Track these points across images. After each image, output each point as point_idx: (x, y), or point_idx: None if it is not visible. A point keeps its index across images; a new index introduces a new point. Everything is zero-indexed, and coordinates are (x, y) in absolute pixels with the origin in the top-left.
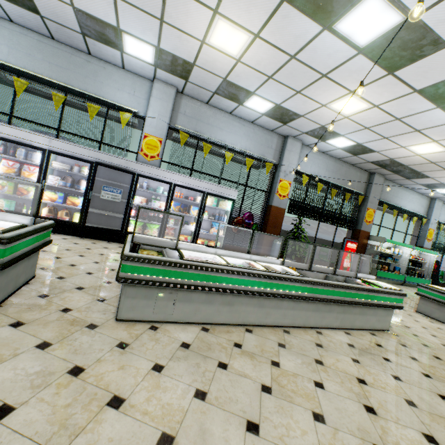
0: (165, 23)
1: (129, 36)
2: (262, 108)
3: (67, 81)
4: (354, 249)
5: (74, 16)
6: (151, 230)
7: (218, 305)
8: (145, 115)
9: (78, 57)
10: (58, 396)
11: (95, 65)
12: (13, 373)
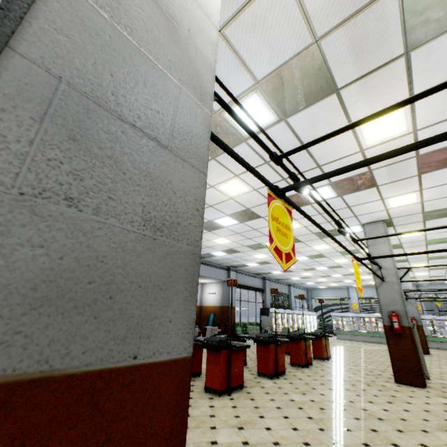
0: None
1: None
2: None
3: None
4: None
5: None
6: None
7: (445, 345)
8: None
9: None
10: None
11: None
12: None
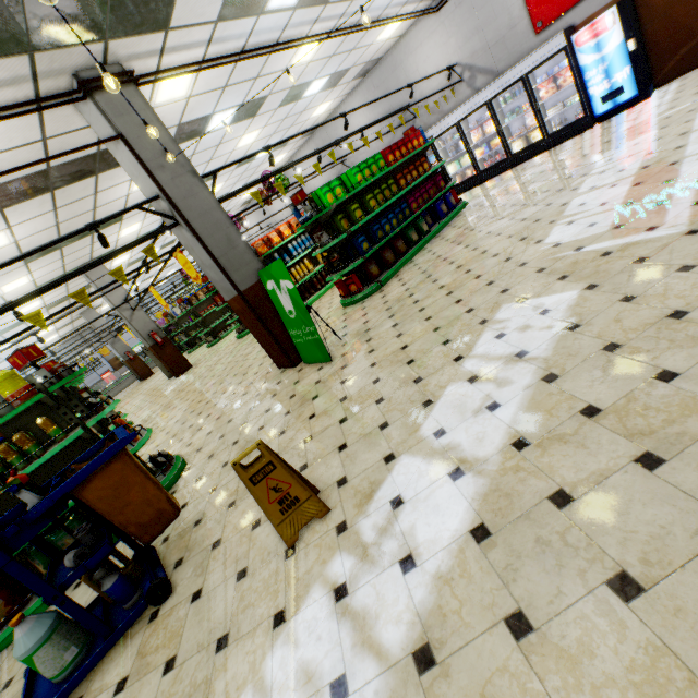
0: None
1: None
2: None
3: None
4: (111, 375)
5: None
6: None
7: None
8: None
9: None
10: None
11: None
12: None
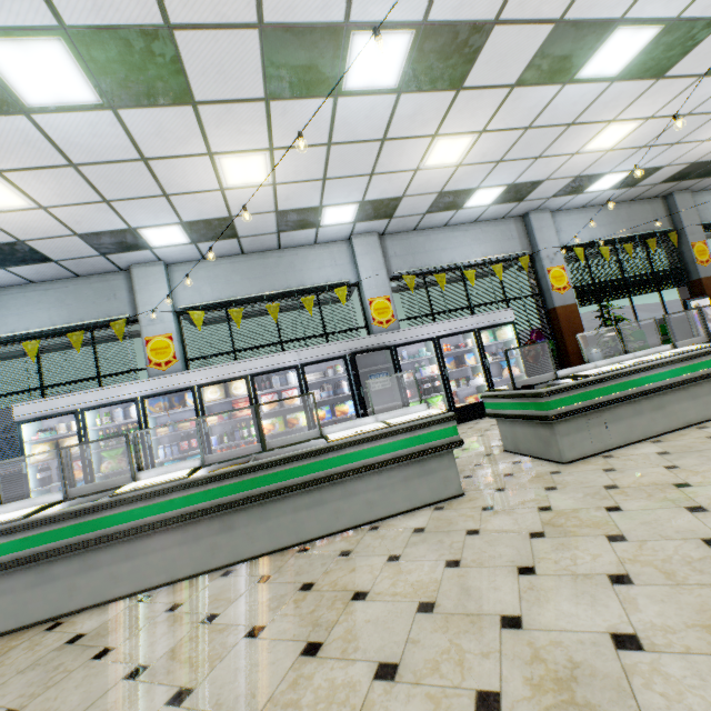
0: (375, 174)
1: (331, 208)
2: (488, 199)
3: (270, 288)
4: (709, 309)
5: (274, 220)
6: (435, 406)
7: (649, 413)
8: (356, 279)
9: (270, 258)
10: (631, 496)
11: (288, 257)
12: (570, 500)
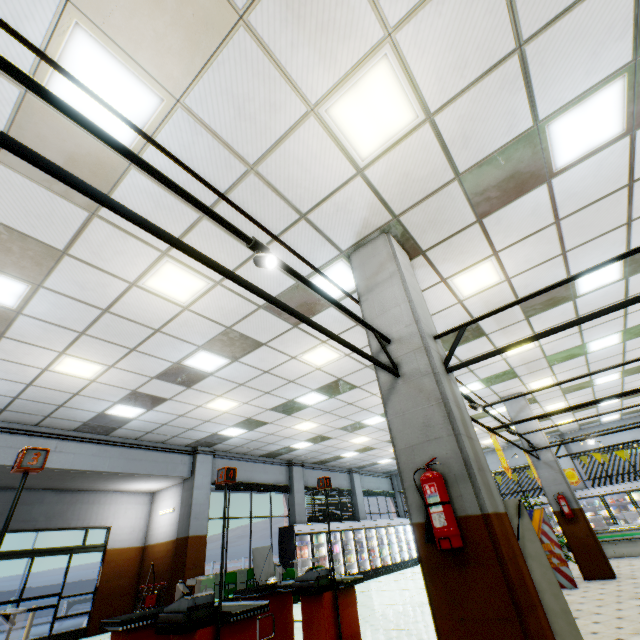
0: None
1: None
2: (614, 417)
3: (510, 464)
4: None
5: (503, 443)
6: None
7: None
8: None
9: (507, 450)
10: None
11: (515, 449)
12: None
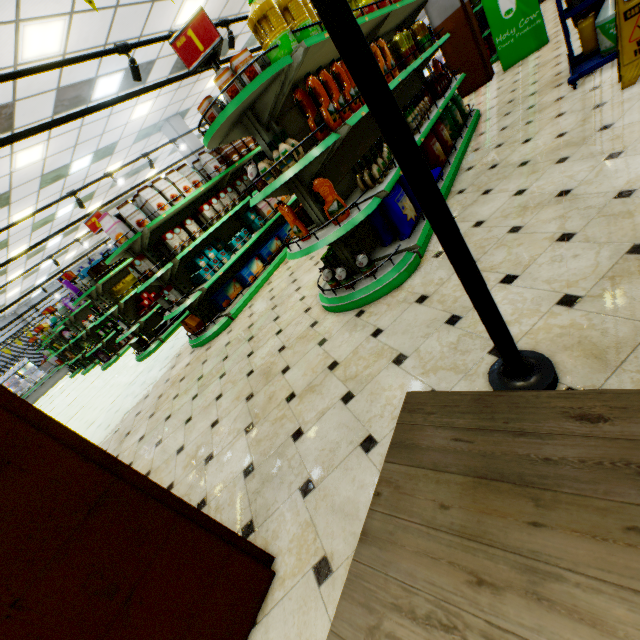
0: None
1: None
2: None
3: None
4: None
5: None
6: None
7: (36, 396)
8: None
9: None
10: None
11: None
12: None
